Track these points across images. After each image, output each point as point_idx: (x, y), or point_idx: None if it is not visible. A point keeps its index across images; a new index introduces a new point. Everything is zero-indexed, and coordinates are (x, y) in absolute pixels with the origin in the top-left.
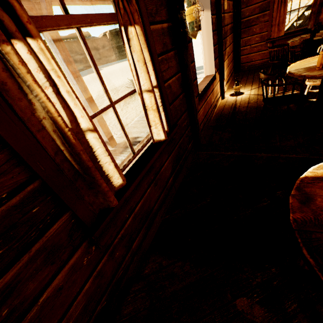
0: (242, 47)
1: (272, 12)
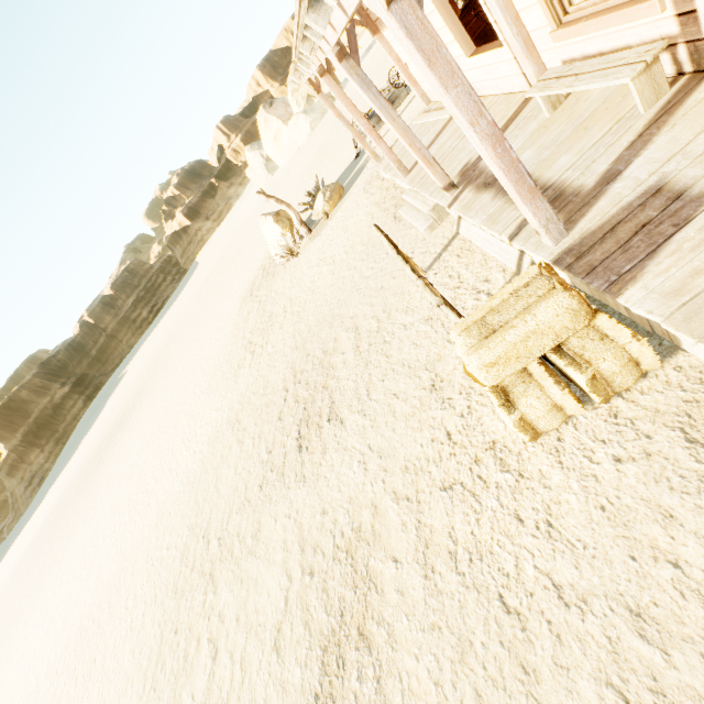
0: None
1: None
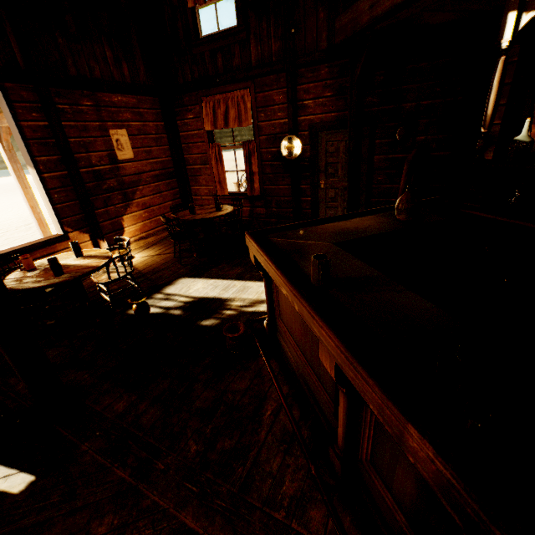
0: (194, 196)
1: (212, 167)
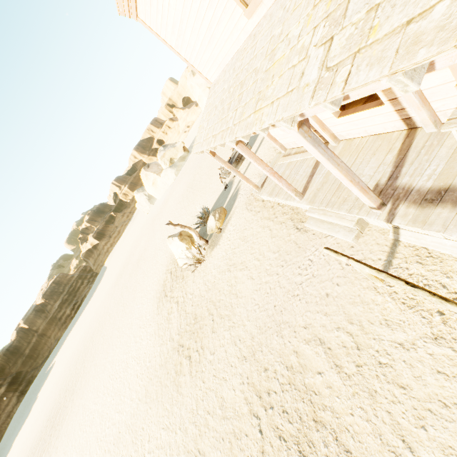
0: None
1: None
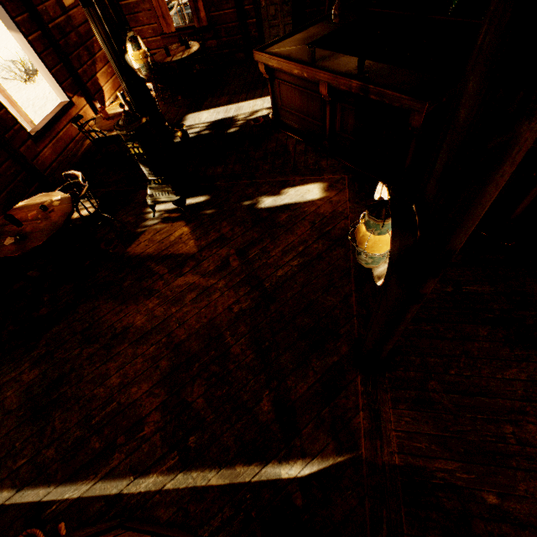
0: None
1: None
